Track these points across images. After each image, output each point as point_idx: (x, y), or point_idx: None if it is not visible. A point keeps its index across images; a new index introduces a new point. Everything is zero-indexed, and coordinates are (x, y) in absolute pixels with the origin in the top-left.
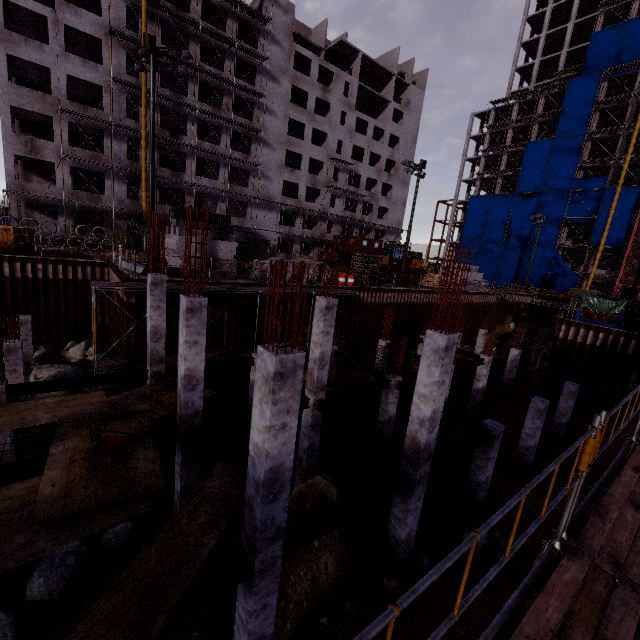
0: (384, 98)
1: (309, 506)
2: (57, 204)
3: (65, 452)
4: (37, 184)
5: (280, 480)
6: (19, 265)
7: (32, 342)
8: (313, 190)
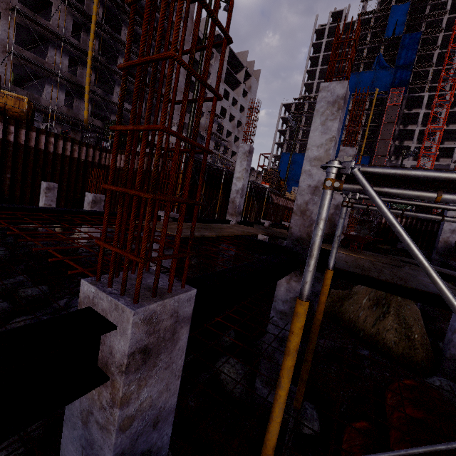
0: (239, 80)
1: None
2: None
3: None
4: None
5: None
6: (34, 135)
7: None
8: None
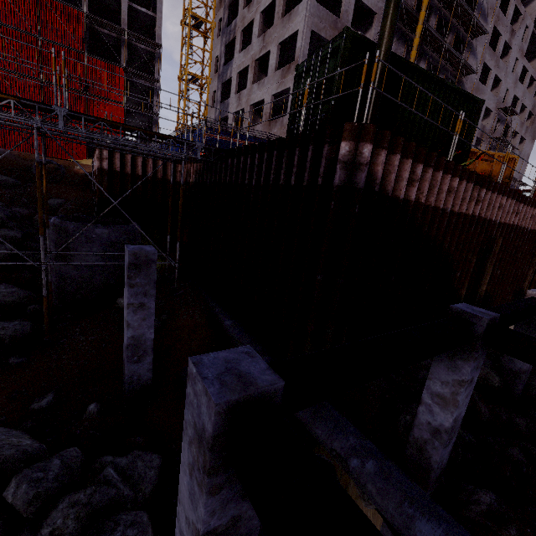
0: None
1: None
2: None
3: None
4: None
5: None
6: (527, 209)
7: None
8: None
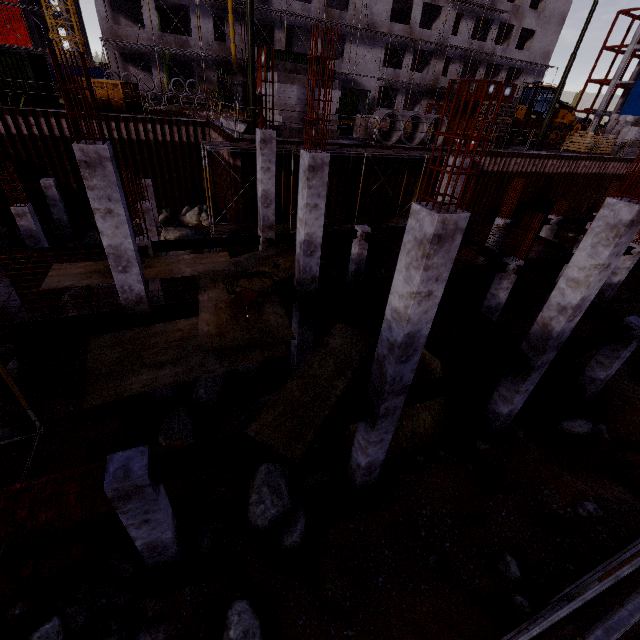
0: None
1: (415, 373)
2: (149, 53)
3: (210, 300)
4: (127, 28)
5: (414, 345)
6: (132, 126)
7: (156, 206)
8: (431, 8)
